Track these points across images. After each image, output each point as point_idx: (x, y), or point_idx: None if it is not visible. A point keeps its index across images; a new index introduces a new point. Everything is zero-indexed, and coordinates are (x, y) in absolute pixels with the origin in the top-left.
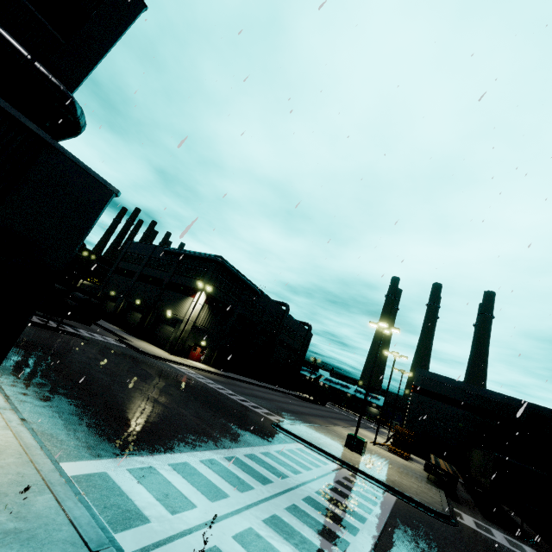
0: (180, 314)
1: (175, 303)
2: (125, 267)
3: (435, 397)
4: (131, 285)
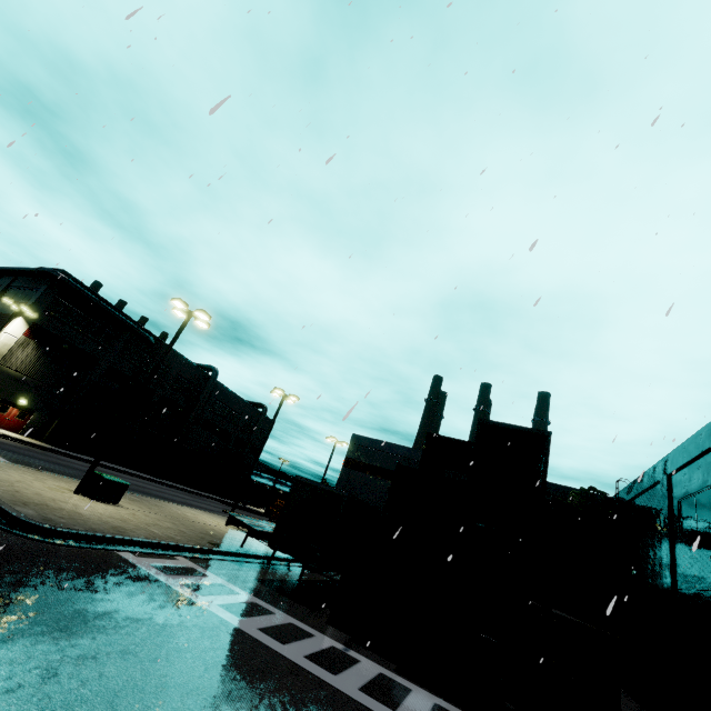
0: None
1: None
2: None
3: (371, 470)
4: None
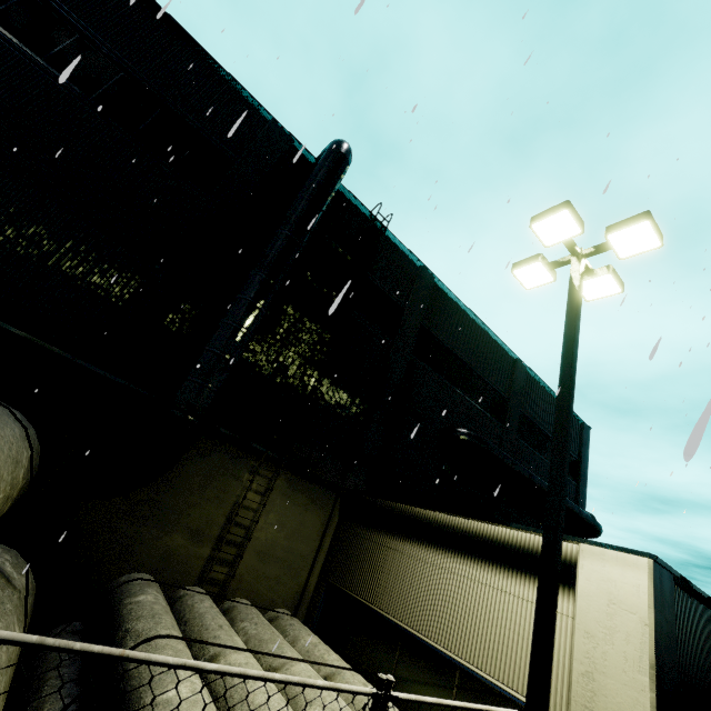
0: None
1: None
2: None
3: None
4: None
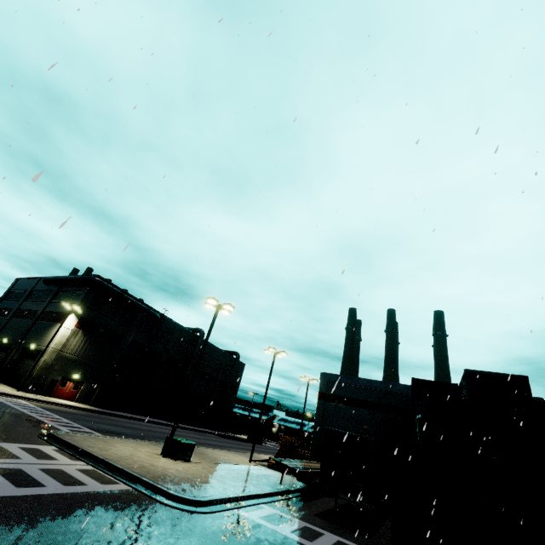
0: (45, 343)
1: (43, 332)
2: (4, 306)
3: (341, 400)
4: (4, 322)
